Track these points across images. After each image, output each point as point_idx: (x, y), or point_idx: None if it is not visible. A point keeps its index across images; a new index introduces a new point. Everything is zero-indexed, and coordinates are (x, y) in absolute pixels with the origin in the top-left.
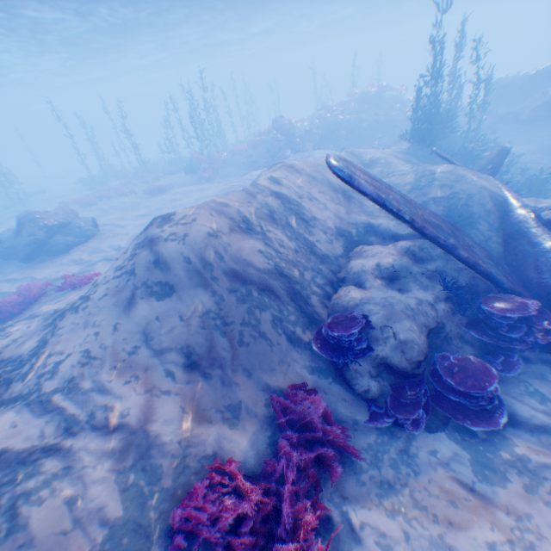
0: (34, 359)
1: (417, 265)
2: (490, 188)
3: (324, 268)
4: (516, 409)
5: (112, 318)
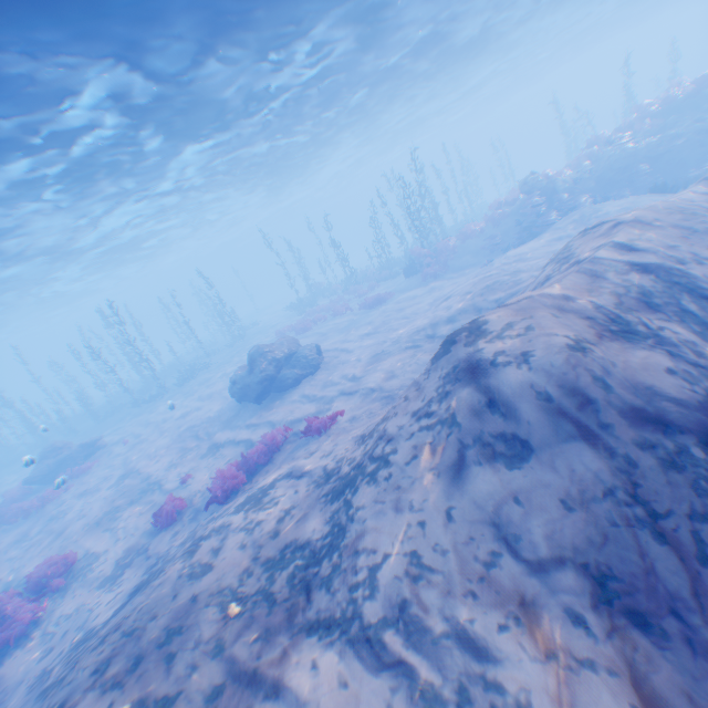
0: (333, 555)
1: None
2: None
3: None
4: None
5: (436, 497)
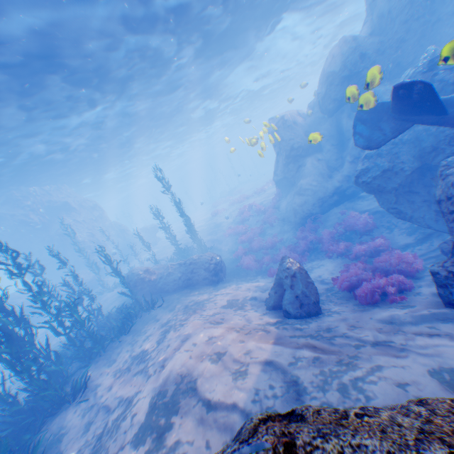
0: None
1: None
2: None
3: None
4: None
5: None
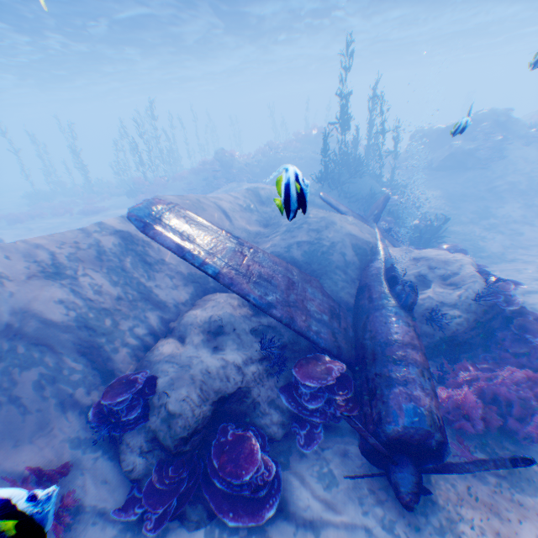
0: None
1: (250, 316)
2: (359, 235)
3: (155, 315)
4: (297, 496)
5: None
